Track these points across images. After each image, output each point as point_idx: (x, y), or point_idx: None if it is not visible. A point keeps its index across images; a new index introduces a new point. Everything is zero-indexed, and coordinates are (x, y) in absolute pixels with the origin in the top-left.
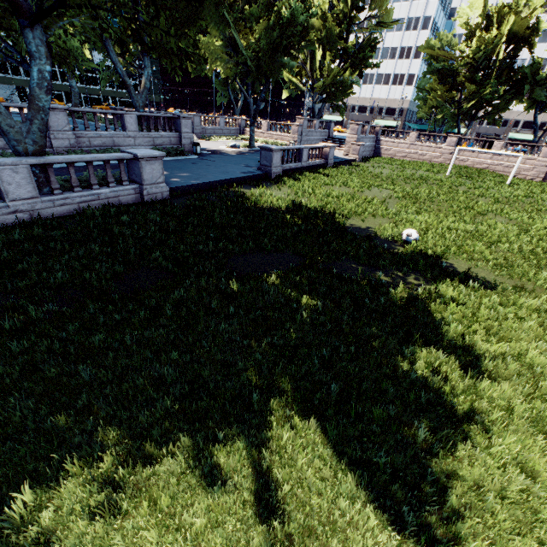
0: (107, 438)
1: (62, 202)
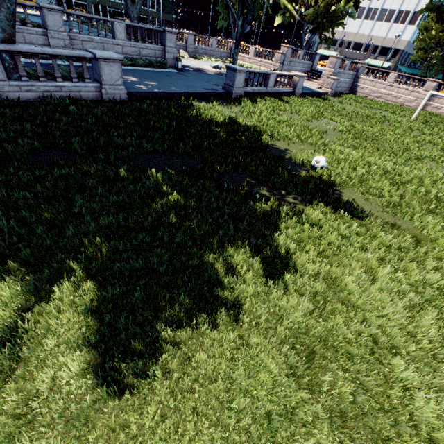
0: None
1: (28, 89)
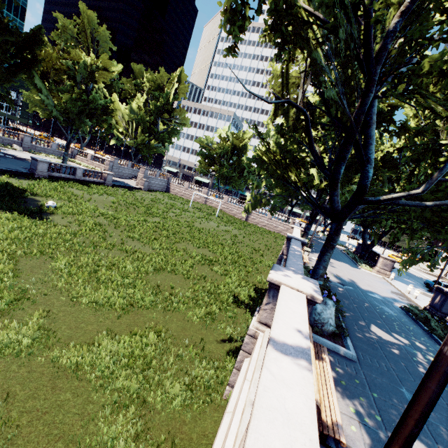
0: None
1: None
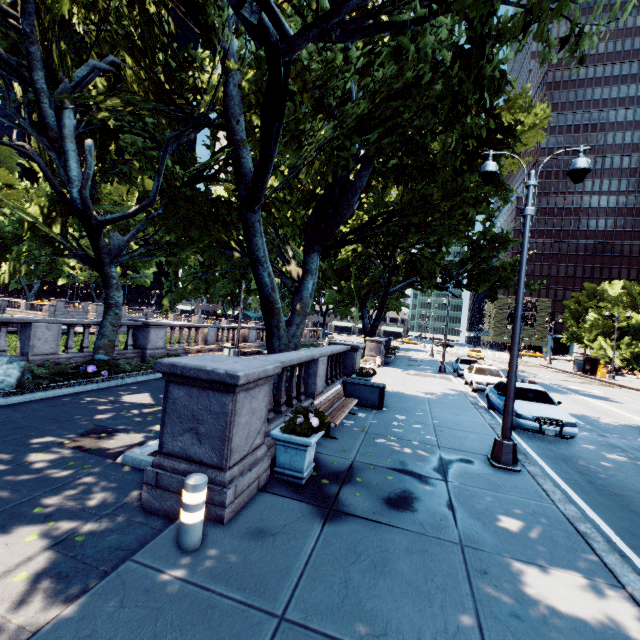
0: None
1: None
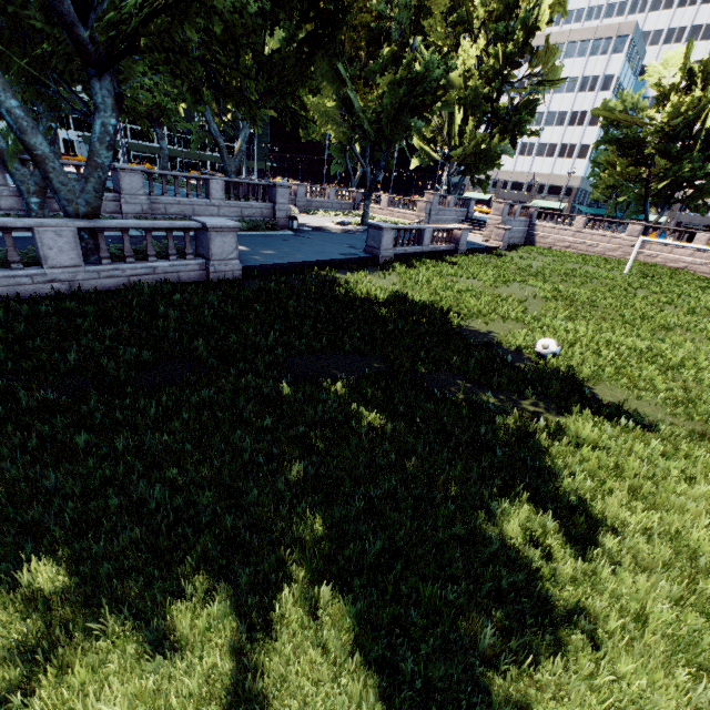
0: (42, 572)
1: (110, 274)
